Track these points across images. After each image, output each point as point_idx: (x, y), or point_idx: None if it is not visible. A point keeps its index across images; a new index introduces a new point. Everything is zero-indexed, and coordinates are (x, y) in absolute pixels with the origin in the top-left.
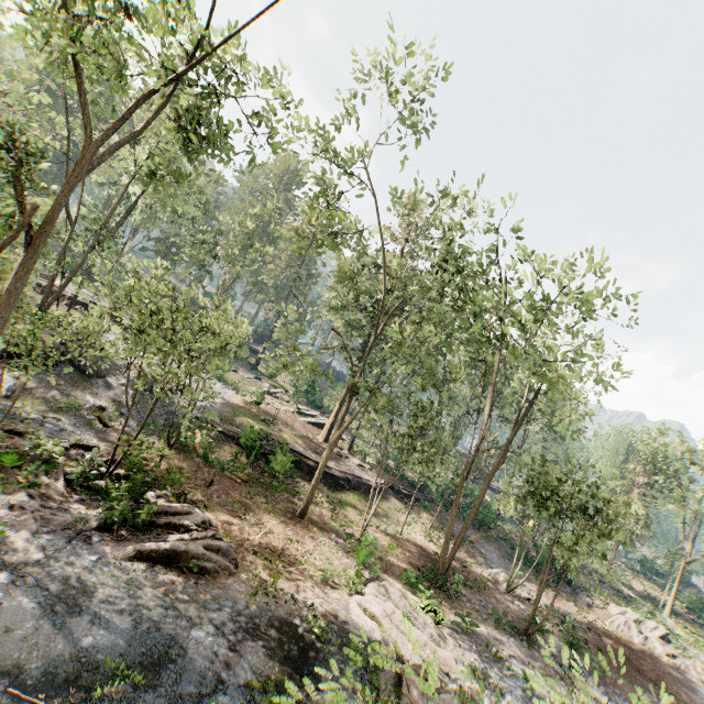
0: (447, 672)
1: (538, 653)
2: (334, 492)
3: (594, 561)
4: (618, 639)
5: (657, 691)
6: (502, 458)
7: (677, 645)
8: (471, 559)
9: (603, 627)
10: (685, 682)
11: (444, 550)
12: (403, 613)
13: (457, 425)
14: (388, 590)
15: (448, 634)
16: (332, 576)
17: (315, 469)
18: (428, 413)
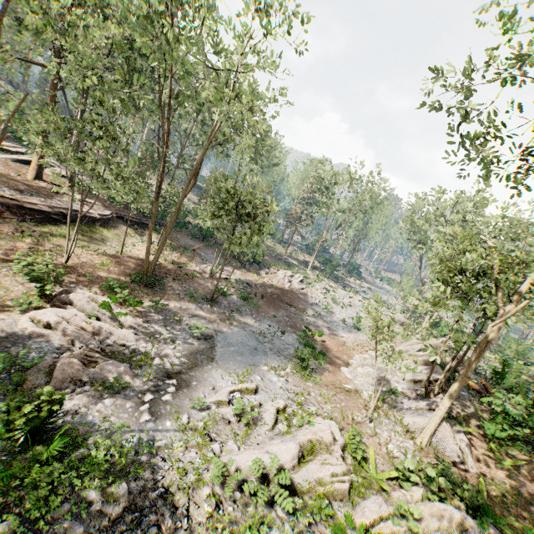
0: (124, 344)
1: (217, 309)
2: (46, 226)
3: (281, 249)
4: (277, 288)
5: (287, 308)
6: (190, 179)
7: (306, 283)
8: (189, 261)
9: (270, 283)
10: (304, 300)
11: (147, 259)
12: (89, 313)
13: (178, 159)
14: (75, 299)
15: (139, 316)
16: (4, 302)
17: (12, 206)
18: (112, 135)
